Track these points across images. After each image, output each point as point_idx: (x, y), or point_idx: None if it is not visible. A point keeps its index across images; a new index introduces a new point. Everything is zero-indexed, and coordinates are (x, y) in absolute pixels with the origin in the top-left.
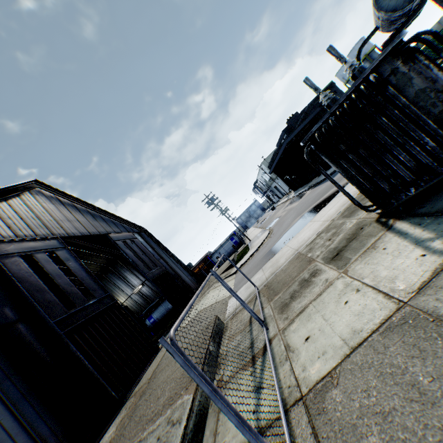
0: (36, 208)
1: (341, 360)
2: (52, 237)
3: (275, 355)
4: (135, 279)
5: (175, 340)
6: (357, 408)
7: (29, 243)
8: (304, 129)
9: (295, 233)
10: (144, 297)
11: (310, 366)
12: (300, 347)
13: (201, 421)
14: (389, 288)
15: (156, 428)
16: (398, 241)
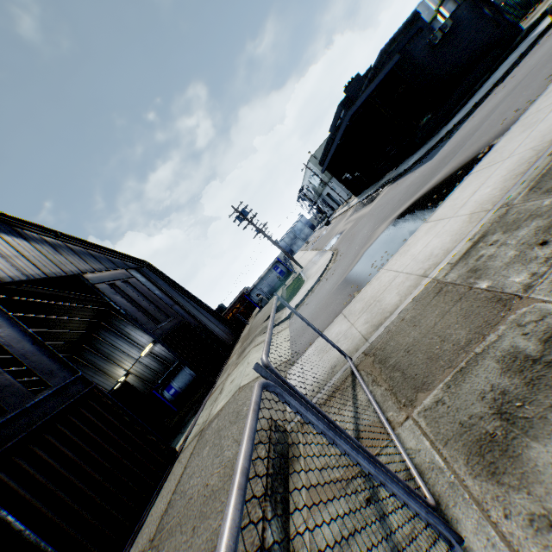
0: None
1: None
2: None
3: None
4: (142, 336)
5: None
6: None
7: None
8: (374, 95)
9: (392, 247)
10: (159, 360)
11: None
12: None
13: None
14: None
15: None
16: None
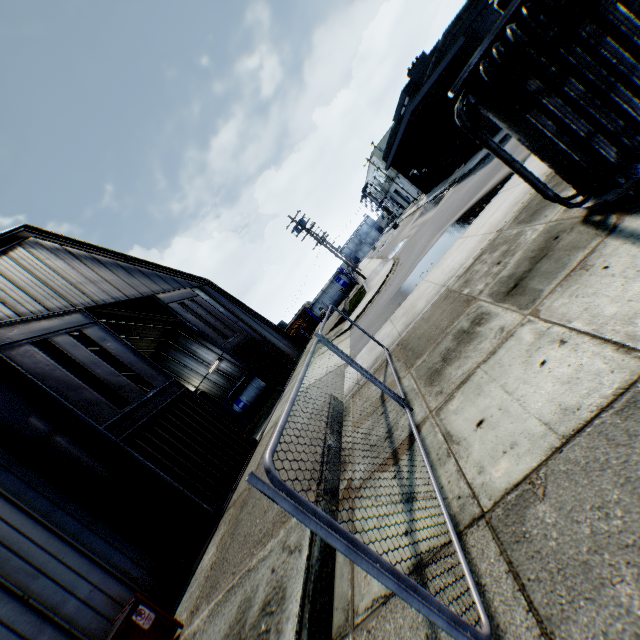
0: (37, 270)
1: (546, 458)
2: (72, 309)
3: (430, 449)
4: (208, 354)
5: (275, 473)
6: (587, 536)
7: (40, 324)
8: (438, 83)
9: (437, 260)
10: (225, 376)
11: (491, 467)
12: (469, 437)
13: (329, 545)
14: (624, 334)
15: (268, 555)
16: (632, 252)
